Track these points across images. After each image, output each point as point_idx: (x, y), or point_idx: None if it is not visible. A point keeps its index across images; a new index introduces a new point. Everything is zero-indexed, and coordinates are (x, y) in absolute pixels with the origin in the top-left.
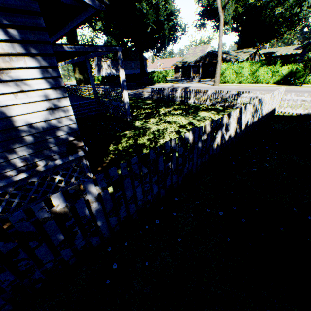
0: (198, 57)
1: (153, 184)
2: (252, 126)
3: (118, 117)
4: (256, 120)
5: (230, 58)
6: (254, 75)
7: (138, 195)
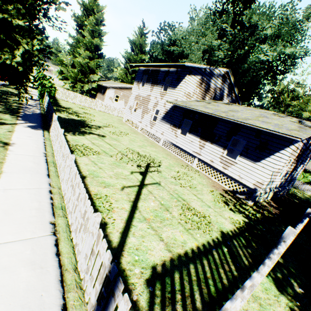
0: None
1: None
2: None
3: None
4: None
5: None
6: None
7: None
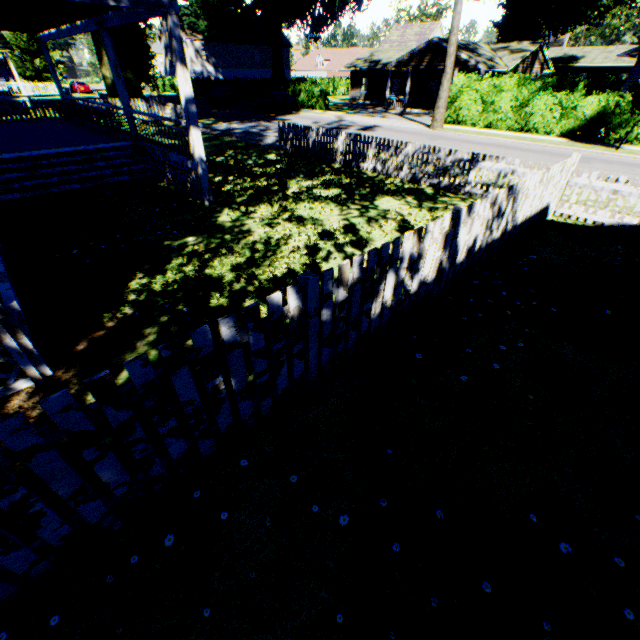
0: (406, 51)
1: (164, 440)
2: (486, 251)
3: (185, 194)
4: (499, 236)
5: (477, 62)
6: (523, 112)
7: (109, 476)
